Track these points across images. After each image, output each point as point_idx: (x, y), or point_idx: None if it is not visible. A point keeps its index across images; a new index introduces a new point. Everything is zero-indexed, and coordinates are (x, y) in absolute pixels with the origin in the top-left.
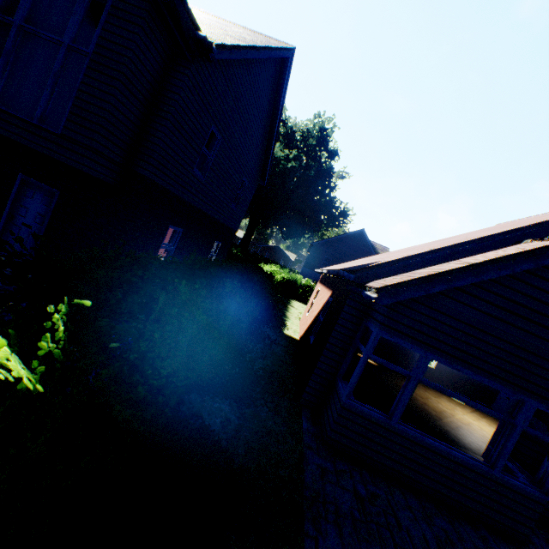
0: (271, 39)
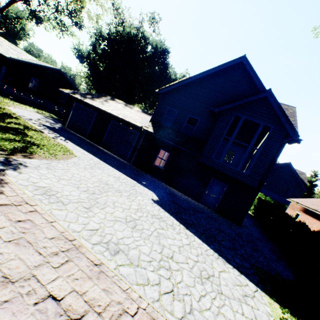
0: (285, 106)
